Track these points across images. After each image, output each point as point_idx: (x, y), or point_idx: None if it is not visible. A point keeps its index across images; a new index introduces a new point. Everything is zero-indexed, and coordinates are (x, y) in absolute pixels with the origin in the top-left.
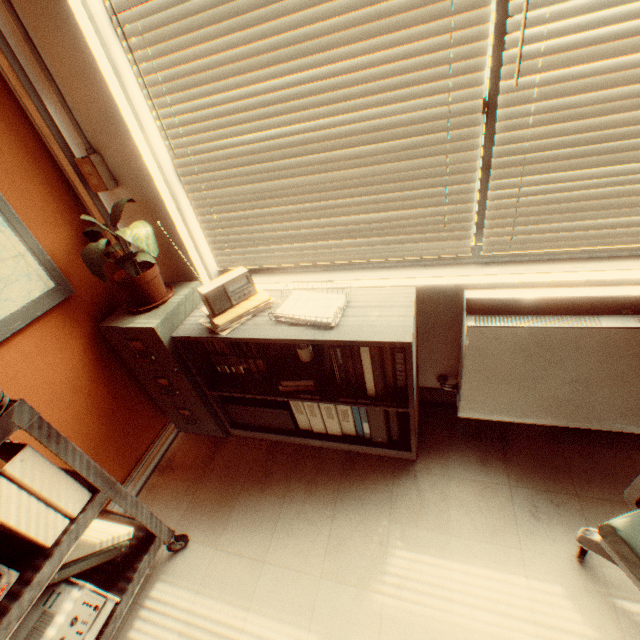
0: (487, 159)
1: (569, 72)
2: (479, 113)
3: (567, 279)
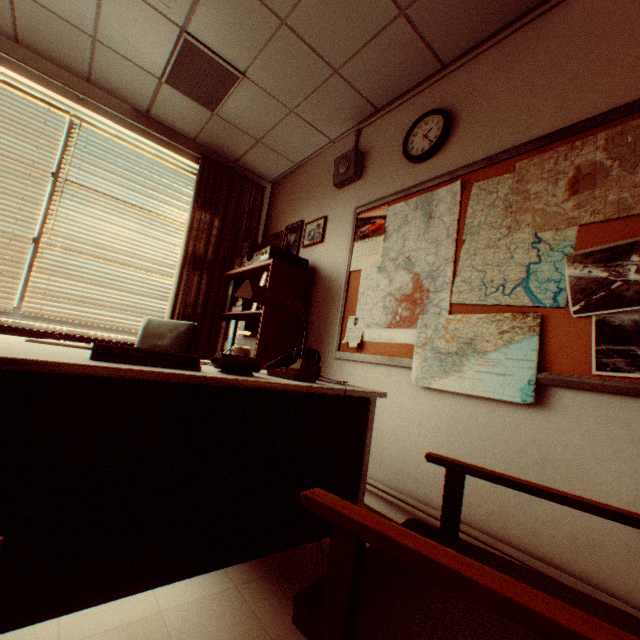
0: (34, 264)
1: (75, 244)
2: (32, 240)
3: (71, 330)
